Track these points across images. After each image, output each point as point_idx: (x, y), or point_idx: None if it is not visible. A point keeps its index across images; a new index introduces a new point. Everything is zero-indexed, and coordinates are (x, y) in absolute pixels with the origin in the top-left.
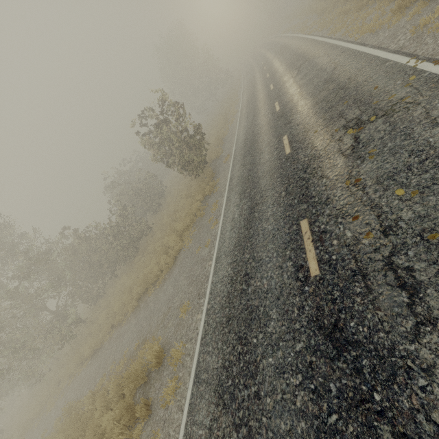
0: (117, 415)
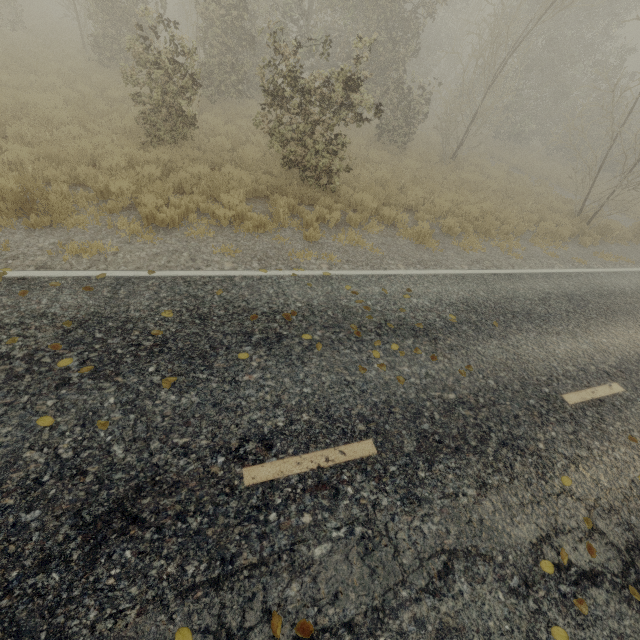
0: (638, 224)
